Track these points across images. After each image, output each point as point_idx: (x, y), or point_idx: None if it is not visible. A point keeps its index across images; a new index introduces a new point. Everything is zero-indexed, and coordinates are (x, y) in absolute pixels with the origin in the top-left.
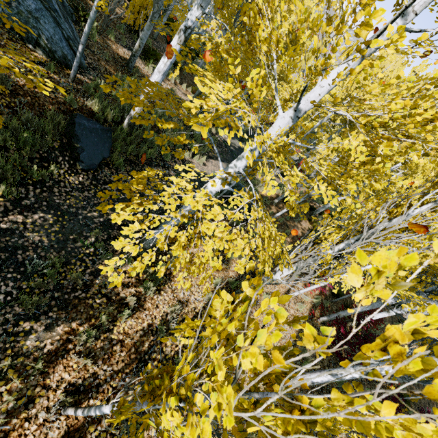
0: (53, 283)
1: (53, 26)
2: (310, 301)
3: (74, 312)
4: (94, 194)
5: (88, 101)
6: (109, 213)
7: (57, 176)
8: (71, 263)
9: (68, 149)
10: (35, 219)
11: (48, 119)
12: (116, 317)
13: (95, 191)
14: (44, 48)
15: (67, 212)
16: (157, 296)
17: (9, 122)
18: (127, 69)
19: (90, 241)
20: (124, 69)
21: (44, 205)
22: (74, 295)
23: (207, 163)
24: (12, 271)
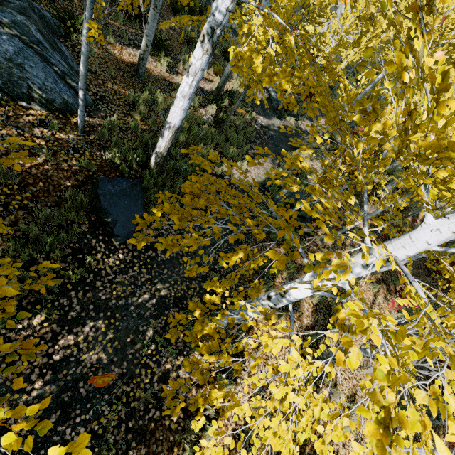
0: (124, 410)
1: (41, 67)
2: (394, 317)
3: (153, 443)
4: (139, 270)
5: (106, 153)
6: (160, 288)
7: (96, 264)
8: (136, 374)
9: (99, 226)
10: (86, 333)
11: (68, 204)
12: (198, 436)
13: (139, 265)
14: (40, 100)
15: (117, 308)
16: (234, 387)
17: (28, 230)
18: (138, 78)
19: (149, 337)
20: (134, 80)
21: (91, 309)
22: (149, 417)
23: (248, 168)
24: (79, 412)
